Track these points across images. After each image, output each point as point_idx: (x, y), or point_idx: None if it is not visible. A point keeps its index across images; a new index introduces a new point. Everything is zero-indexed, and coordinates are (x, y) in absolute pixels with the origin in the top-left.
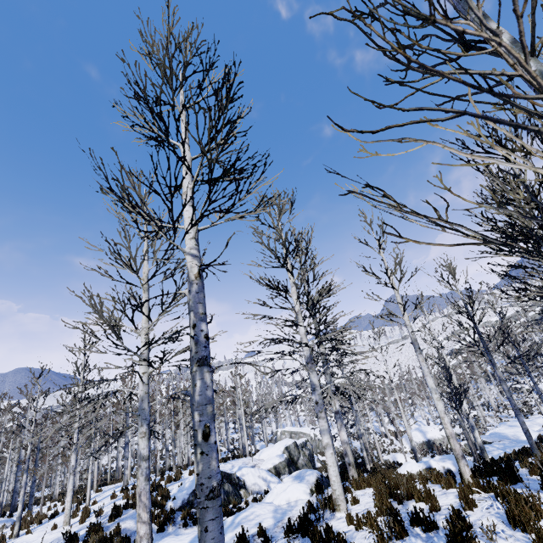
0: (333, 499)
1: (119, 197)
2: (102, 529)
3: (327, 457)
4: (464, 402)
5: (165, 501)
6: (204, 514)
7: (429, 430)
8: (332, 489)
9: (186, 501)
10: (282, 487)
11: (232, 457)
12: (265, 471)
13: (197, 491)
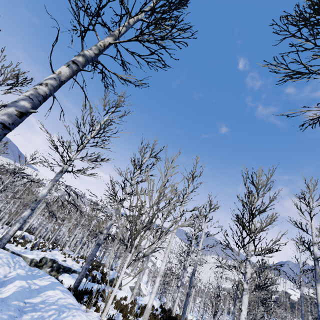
0: (172, 311)
1: (196, 240)
2: (91, 271)
3: (177, 299)
4: (216, 313)
5: (106, 275)
6: (188, 298)
7: (189, 317)
8: (173, 309)
9: (111, 279)
10: (148, 298)
11: (112, 269)
12: (128, 286)
13: (188, 294)
